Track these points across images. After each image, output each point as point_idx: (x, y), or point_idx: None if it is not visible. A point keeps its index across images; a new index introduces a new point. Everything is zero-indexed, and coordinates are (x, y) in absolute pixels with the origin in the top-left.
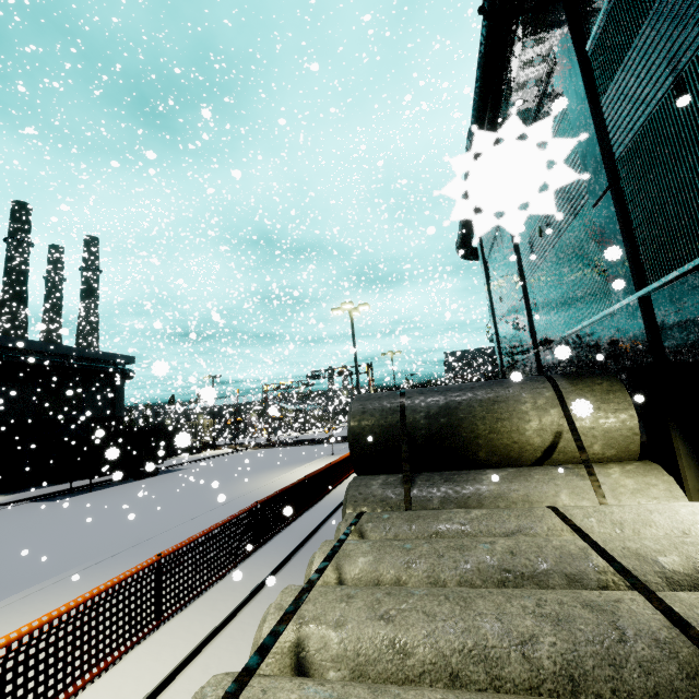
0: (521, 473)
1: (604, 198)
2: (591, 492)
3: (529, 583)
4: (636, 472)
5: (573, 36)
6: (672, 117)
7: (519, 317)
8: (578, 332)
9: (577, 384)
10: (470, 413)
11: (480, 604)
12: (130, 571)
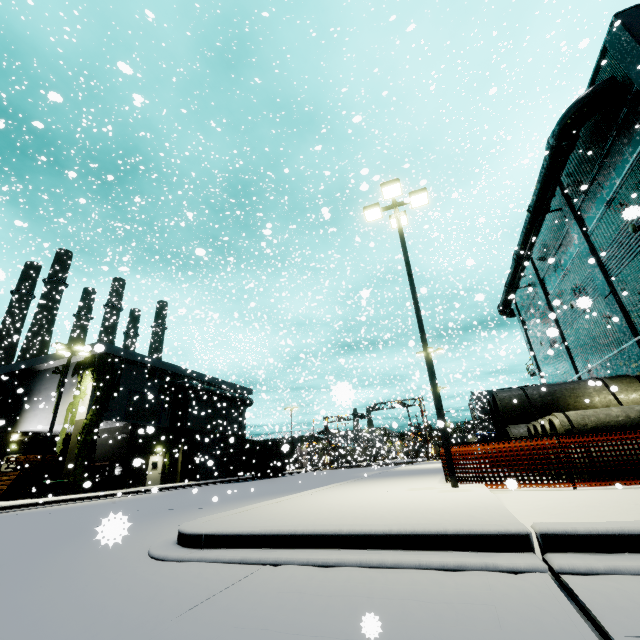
0: None
1: (609, 296)
2: None
3: None
4: None
5: (580, 227)
6: (633, 272)
7: (559, 355)
8: (606, 360)
9: (613, 380)
10: (562, 394)
11: None
12: None
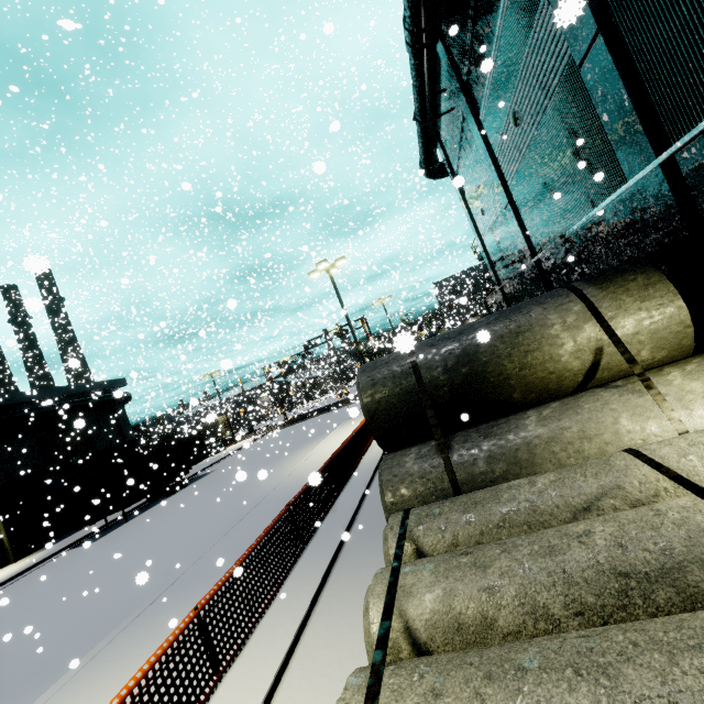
0: (568, 406)
1: (594, 47)
2: (655, 408)
3: (660, 587)
4: (700, 371)
5: None
6: None
7: (507, 226)
8: (582, 225)
9: (607, 288)
10: (493, 354)
11: (632, 677)
12: (167, 642)
